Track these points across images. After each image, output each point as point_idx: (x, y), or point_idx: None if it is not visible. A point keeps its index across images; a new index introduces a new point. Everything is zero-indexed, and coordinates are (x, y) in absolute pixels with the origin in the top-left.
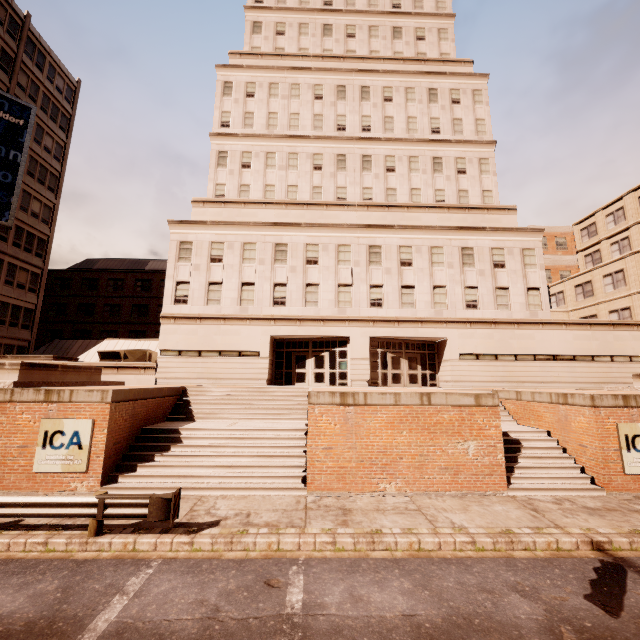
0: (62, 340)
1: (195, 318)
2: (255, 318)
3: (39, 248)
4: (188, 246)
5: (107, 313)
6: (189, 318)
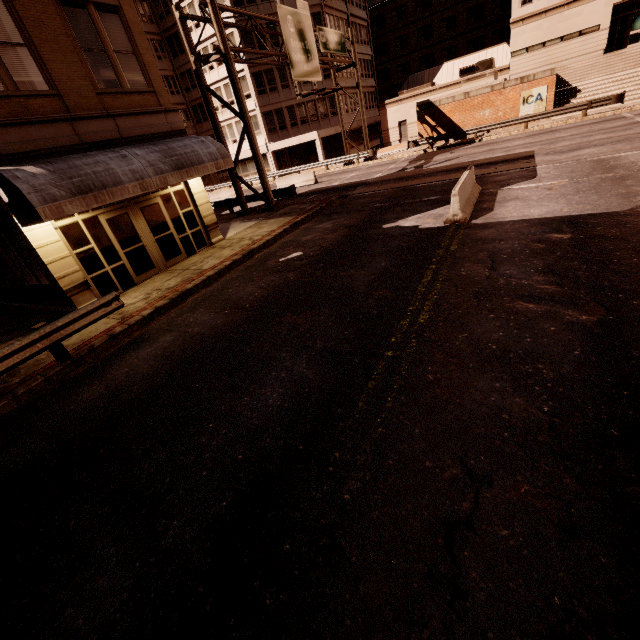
0: (414, 75)
1: (540, 14)
2: None
3: (362, 1)
4: None
5: (398, 47)
6: (535, 16)
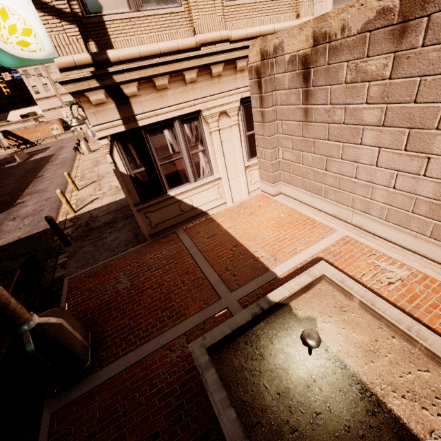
0: None
1: (46, 98)
2: (65, 94)
3: None
4: (27, 72)
5: None
6: (44, 98)
